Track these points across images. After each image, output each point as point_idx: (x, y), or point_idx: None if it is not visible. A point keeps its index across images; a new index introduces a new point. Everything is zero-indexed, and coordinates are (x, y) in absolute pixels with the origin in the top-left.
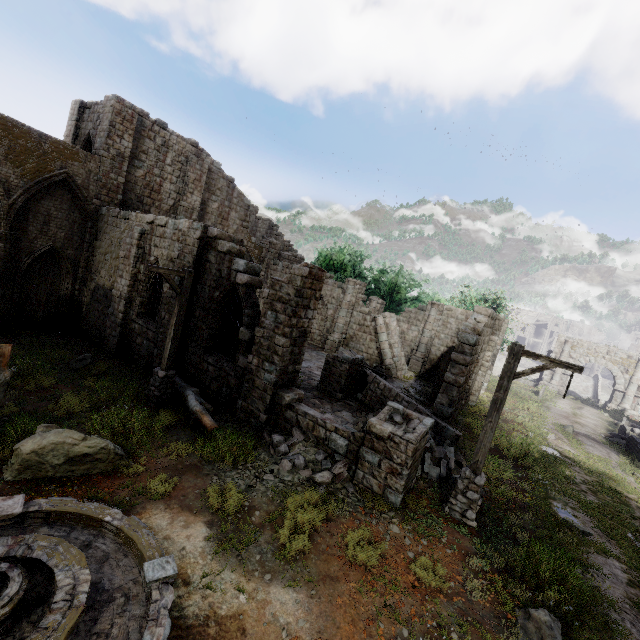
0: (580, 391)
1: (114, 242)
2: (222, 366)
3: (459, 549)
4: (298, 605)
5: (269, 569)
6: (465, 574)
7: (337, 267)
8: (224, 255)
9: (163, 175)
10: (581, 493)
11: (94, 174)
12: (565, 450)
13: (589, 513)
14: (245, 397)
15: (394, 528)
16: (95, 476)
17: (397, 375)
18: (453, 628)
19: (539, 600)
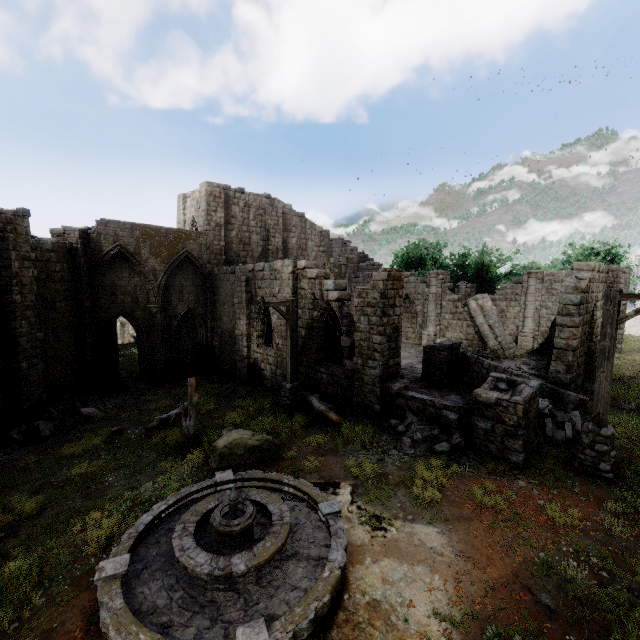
0: None
1: (228, 293)
2: (333, 372)
3: (595, 497)
4: (439, 535)
5: (410, 512)
6: (602, 515)
7: (416, 263)
8: (314, 280)
9: (250, 230)
10: None
11: (204, 246)
12: None
13: None
14: (358, 394)
15: (520, 483)
16: (265, 461)
17: (505, 355)
18: (592, 554)
19: None
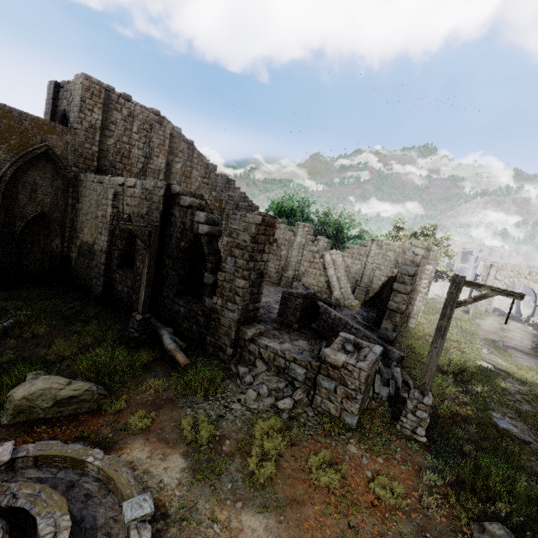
0: (504, 308)
1: (93, 204)
2: (191, 307)
3: (412, 465)
4: (268, 532)
5: (240, 497)
6: (420, 490)
7: (287, 213)
8: (186, 209)
9: (131, 142)
10: (517, 403)
11: (71, 145)
12: (498, 363)
13: (526, 422)
14: (213, 334)
15: (352, 448)
16: (82, 415)
17: (345, 304)
18: None
19: (490, 511)
